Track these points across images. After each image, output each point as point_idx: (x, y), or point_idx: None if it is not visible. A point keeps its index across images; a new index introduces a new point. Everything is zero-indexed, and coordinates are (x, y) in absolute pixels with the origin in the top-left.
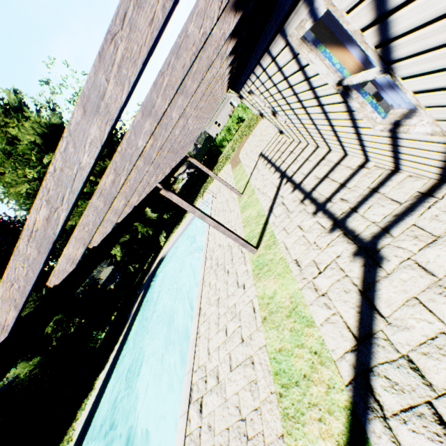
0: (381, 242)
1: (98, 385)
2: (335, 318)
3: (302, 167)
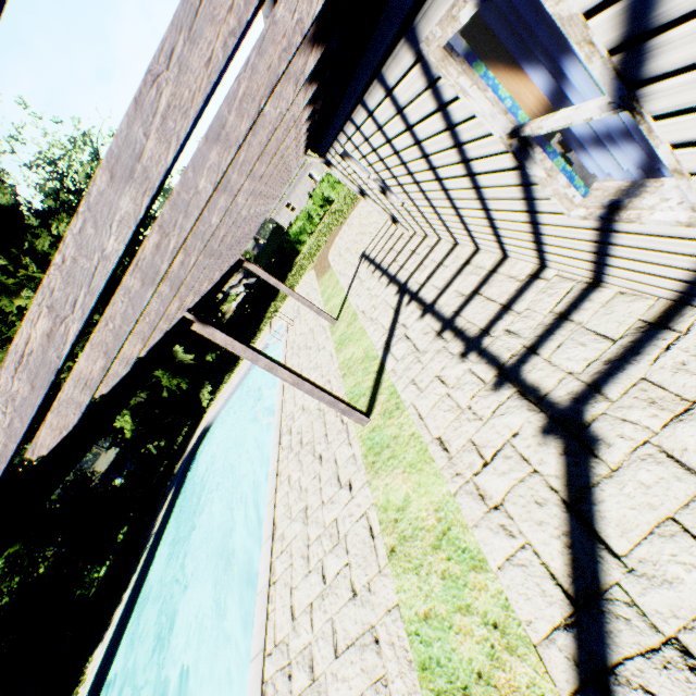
0: (590, 409)
1: (91, 674)
2: (525, 554)
3: (434, 277)
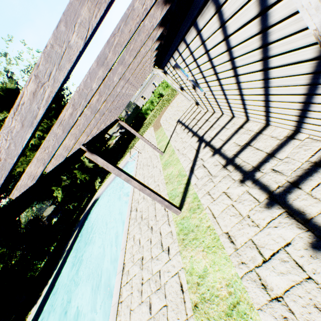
0: None
1: None
2: None
3: (220, 134)
